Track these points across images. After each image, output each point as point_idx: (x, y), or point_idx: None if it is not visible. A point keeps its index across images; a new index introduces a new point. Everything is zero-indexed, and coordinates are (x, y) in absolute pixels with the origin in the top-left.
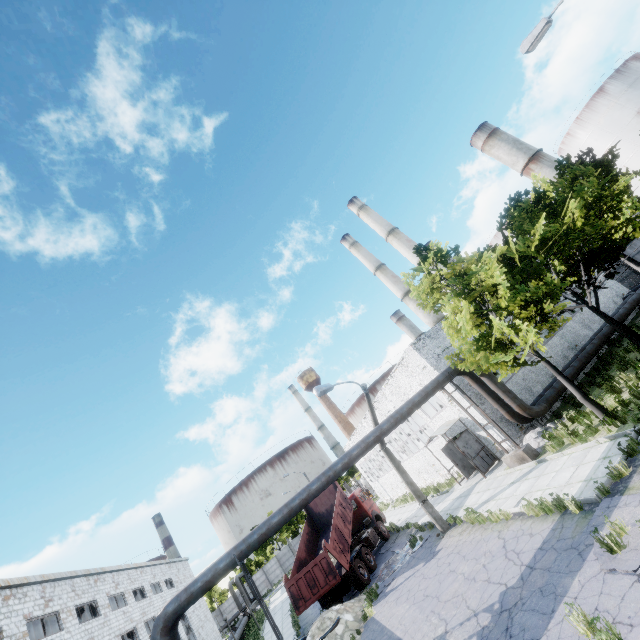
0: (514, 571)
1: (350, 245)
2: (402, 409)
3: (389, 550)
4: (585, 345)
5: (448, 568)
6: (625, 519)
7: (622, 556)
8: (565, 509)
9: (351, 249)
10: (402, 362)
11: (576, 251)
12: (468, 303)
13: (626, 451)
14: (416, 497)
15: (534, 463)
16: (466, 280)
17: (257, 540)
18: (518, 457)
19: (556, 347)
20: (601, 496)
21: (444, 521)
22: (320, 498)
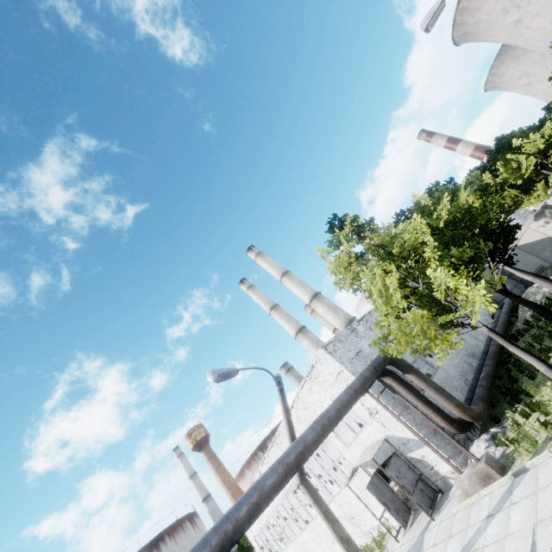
0: None
1: (247, 287)
2: (329, 411)
3: None
4: (484, 349)
5: None
6: None
7: None
8: None
9: (248, 291)
10: (311, 372)
11: (479, 229)
12: (395, 267)
13: None
14: None
15: (508, 478)
16: (389, 244)
17: None
18: (480, 475)
19: (458, 354)
20: None
21: None
22: None
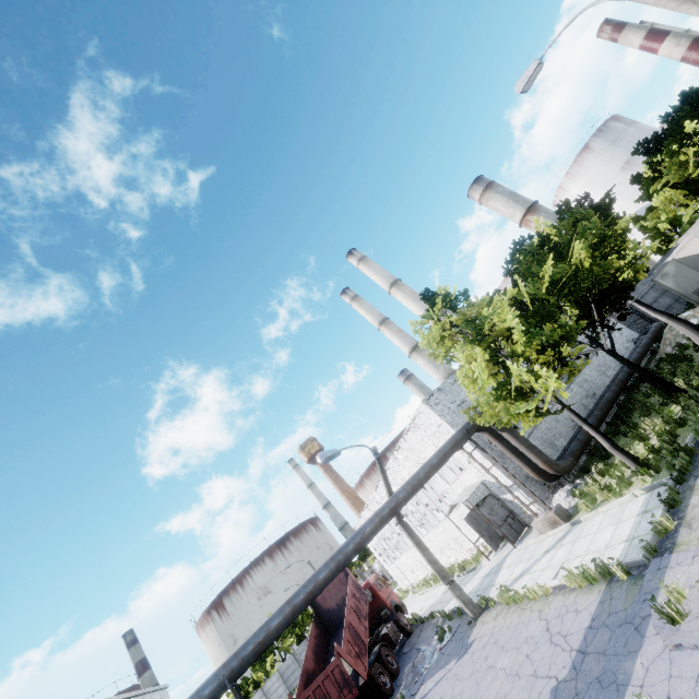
0: (564, 659)
1: (351, 299)
2: (419, 474)
3: (413, 648)
4: (604, 393)
5: (485, 663)
6: (680, 581)
7: (686, 627)
8: (611, 576)
9: (352, 303)
10: (415, 421)
11: (587, 292)
12: (482, 350)
13: (667, 502)
14: (441, 578)
15: (568, 526)
16: (478, 325)
17: (252, 652)
18: (550, 520)
19: (575, 396)
20: (649, 556)
21: (475, 605)
22: (329, 590)
